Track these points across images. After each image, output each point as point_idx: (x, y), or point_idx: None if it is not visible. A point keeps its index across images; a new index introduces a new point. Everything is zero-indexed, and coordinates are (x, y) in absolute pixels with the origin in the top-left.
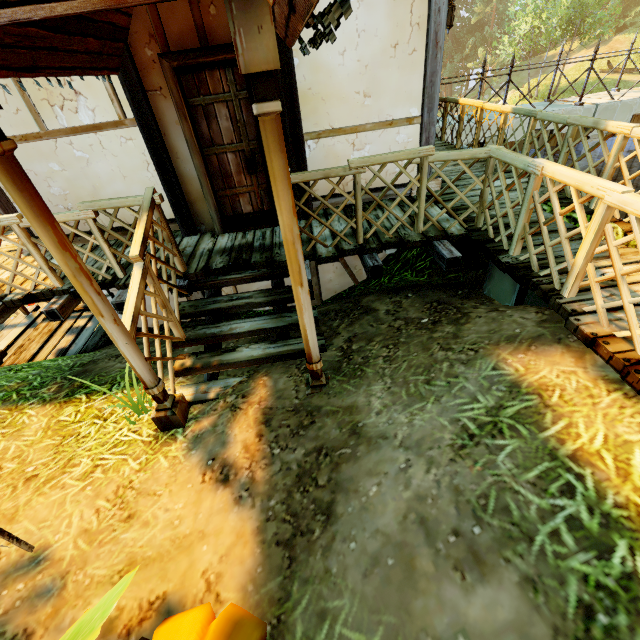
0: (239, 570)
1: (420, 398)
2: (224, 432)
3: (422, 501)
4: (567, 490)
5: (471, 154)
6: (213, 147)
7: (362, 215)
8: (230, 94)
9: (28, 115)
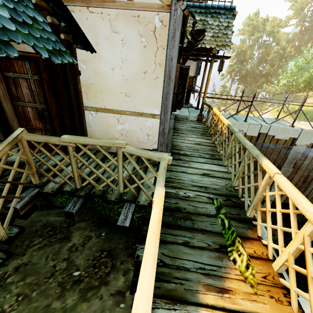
0: None
1: None
2: None
3: None
4: None
5: (149, 155)
6: (19, 101)
7: (77, 171)
8: (28, 75)
9: None
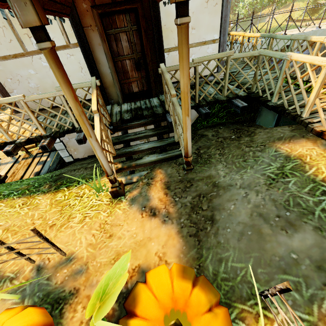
0: (174, 249)
1: (243, 168)
2: (146, 195)
3: (258, 207)
4: (324, 193)
5: (251, 54)
6: (119, 57)
7: (198, 88)
8: (128, 28)
9: (16, 43)
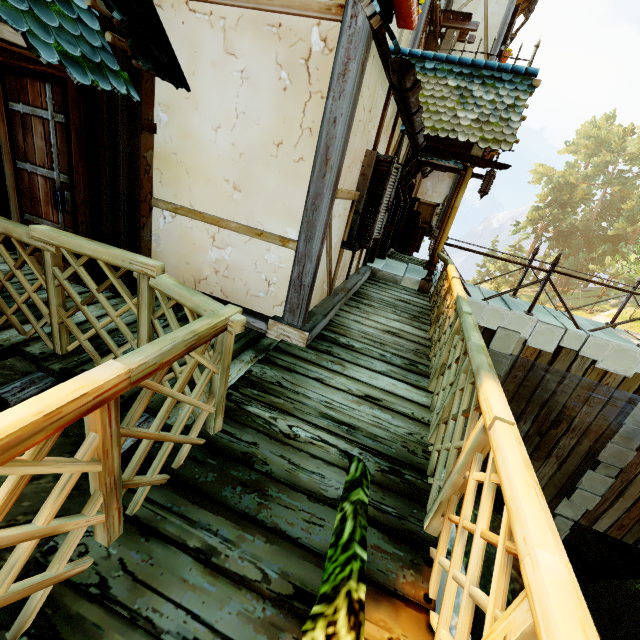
0: None
1: None
2: None
3: None
4: None
5: (195, 304)
6: (26, 162)
7: (58, 313)
8: (48, 112)
9: None
